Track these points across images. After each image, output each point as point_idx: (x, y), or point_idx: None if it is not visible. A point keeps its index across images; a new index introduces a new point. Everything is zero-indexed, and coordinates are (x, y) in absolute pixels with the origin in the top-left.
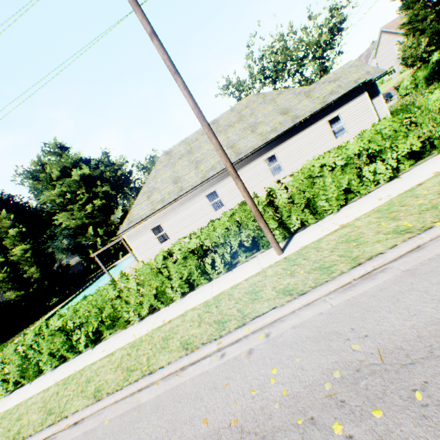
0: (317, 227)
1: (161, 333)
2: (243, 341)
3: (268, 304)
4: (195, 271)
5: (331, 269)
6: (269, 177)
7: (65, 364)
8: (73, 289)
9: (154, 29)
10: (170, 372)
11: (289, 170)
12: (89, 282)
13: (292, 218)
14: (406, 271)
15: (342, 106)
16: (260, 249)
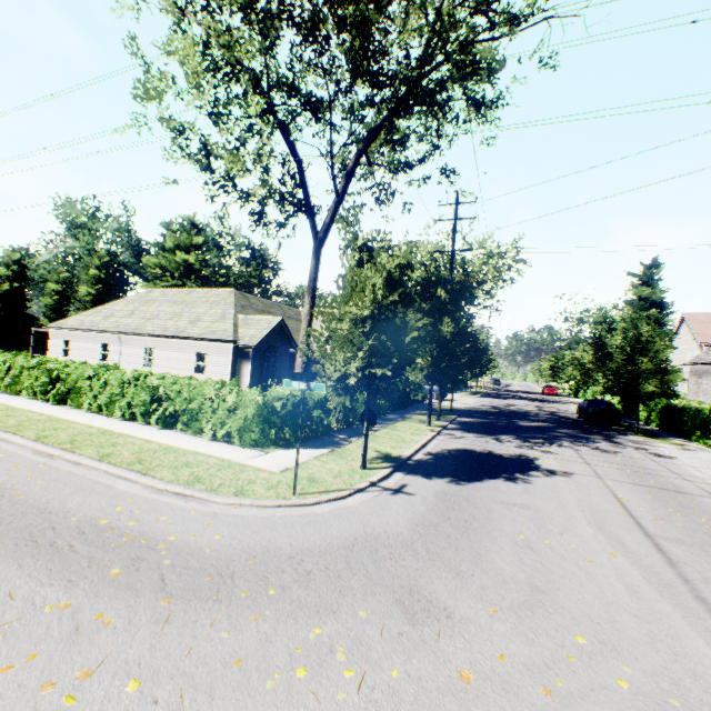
0: None
1: None
2: None
3: None
4: None
5: None
6: (143, 364)
7: None
8: None
9: None
10: None
11: (156, 371)
12: None
13: None
14: None
15: (213, 348)
16: None
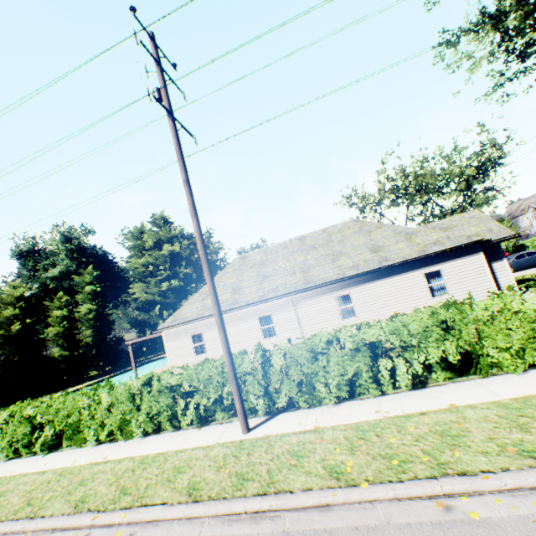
0: (302, 415)
1: (87, 473)
2: (113, 528)
3: (167, 495)
4: (166, 411)
5: (244, 484)
6: (337, 318)
7: (17, 459)
8: (115, 367)
9: (189, 178)
10: (43, 528)
11: (363, 318)
12: (130, 367)
13: (282, 392)
14: (284, 533)
15: (447, 260)
16: (247, 414)
